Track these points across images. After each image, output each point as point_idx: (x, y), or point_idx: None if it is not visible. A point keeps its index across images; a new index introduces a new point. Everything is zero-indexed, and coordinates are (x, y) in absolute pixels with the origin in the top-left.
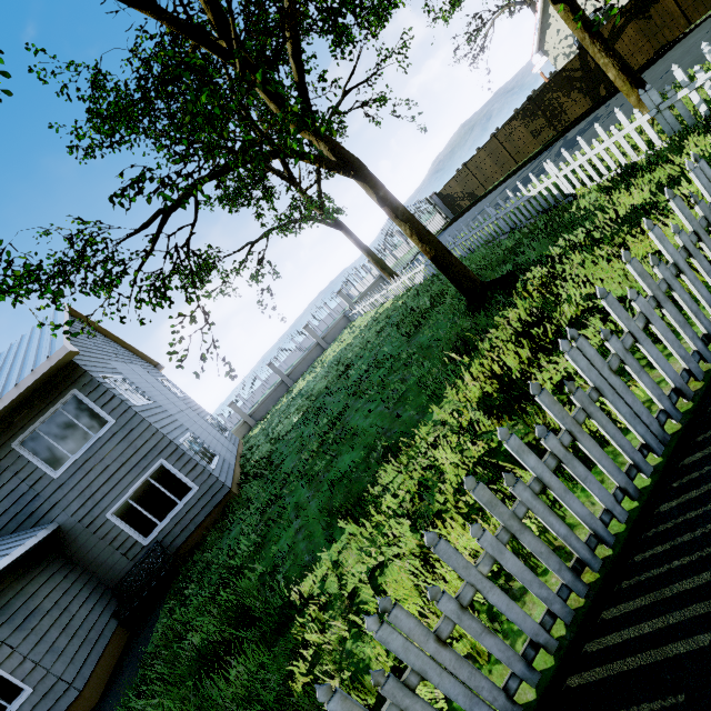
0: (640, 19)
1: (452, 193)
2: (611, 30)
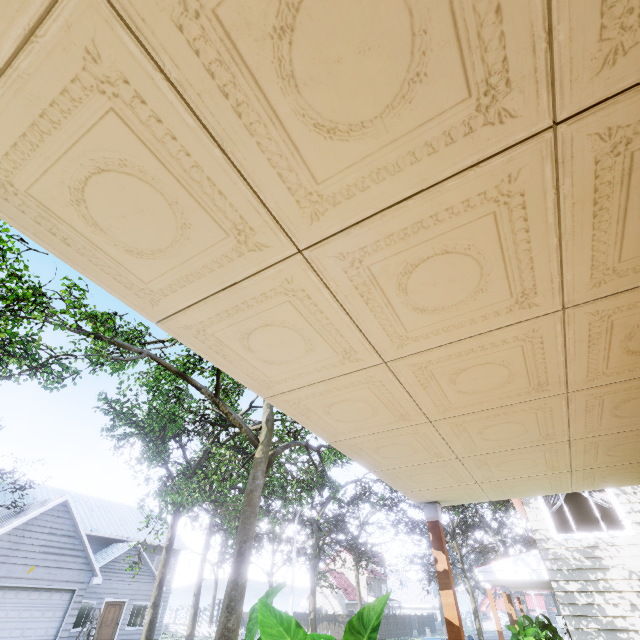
0: (328, 622)
1: (246, 619)
2: (322, 617)
